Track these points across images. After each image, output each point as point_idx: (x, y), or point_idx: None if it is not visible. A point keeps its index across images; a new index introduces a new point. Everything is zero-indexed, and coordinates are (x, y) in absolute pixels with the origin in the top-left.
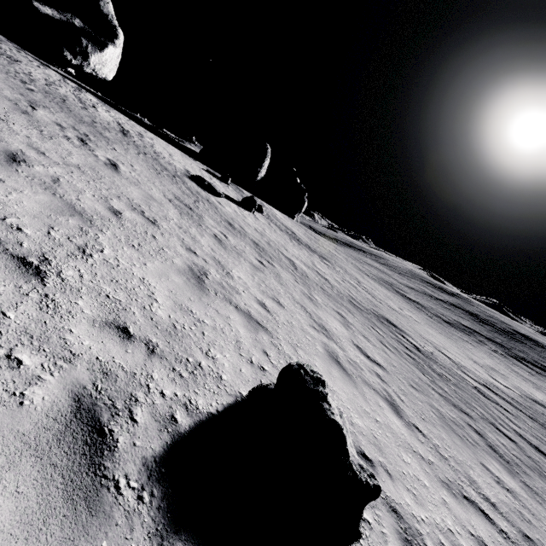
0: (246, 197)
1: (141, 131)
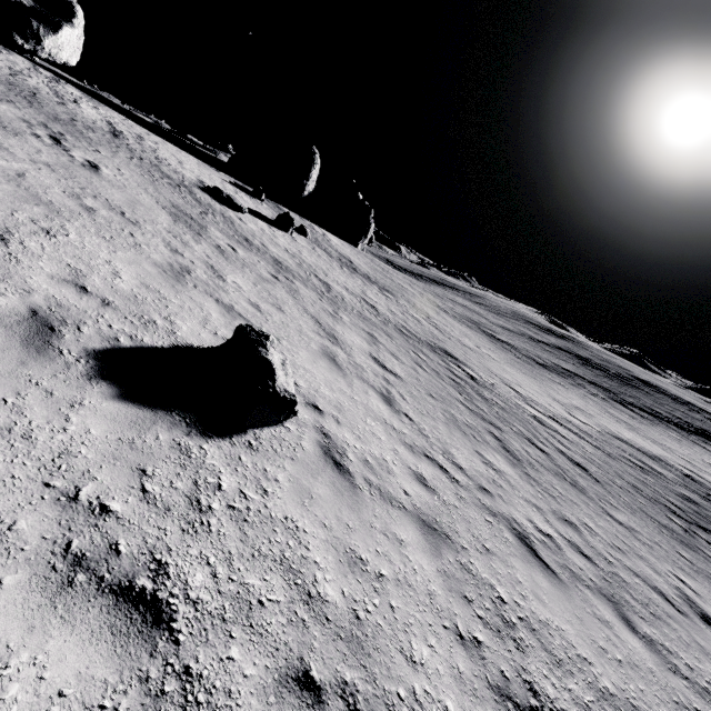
0: (280, 214)
1: (141, 133)
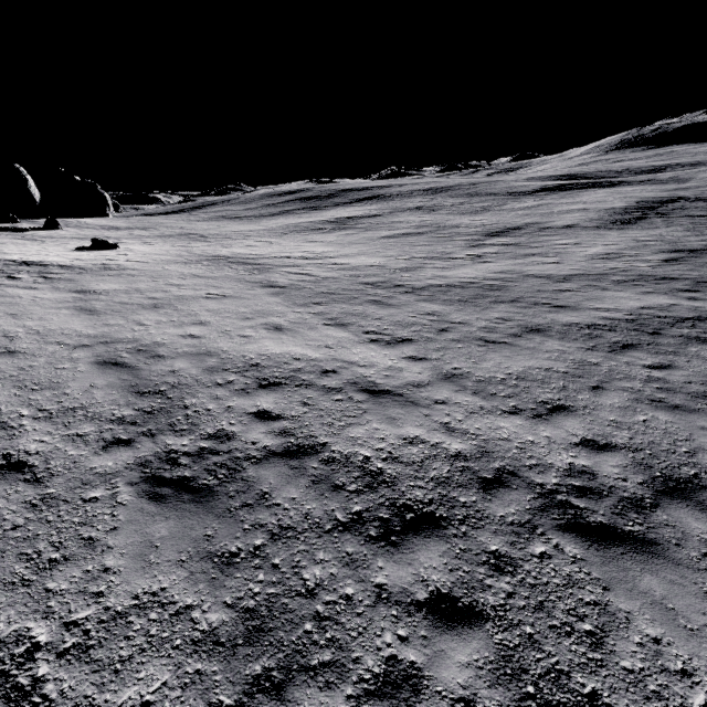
0: (45, 222)
1: None
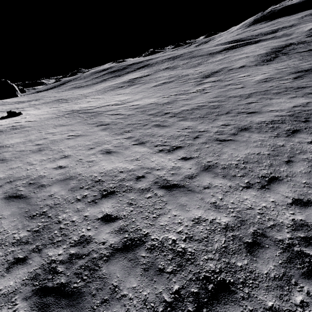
0: None
1: None
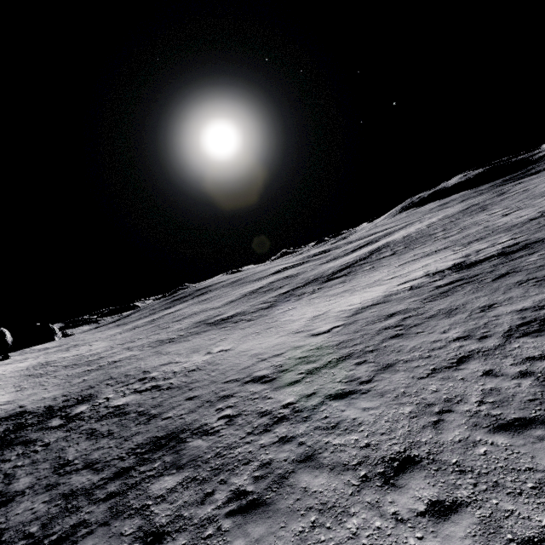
0: (2, 357)
1: None
